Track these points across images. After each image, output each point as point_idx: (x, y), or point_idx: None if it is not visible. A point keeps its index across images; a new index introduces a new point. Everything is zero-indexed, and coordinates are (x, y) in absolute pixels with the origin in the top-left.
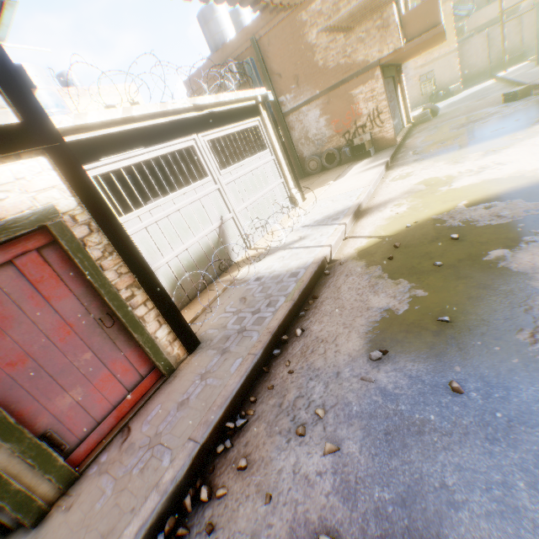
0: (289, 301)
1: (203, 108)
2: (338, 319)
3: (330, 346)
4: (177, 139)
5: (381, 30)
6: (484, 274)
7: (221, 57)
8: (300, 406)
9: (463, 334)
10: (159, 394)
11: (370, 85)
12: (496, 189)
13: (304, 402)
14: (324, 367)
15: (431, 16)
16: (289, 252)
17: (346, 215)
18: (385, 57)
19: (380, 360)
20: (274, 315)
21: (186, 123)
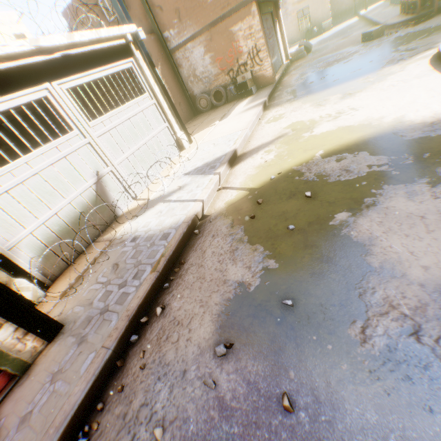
0: (153, 273)
1: (53, 50)
2: (196, 294)
3: (184, 332)
4: (21, 90)
5: None
6: (329, 244)
7: None
8: (142, 419)
9: (303, 324)
10: (8, 401)
11: (247, 22)
12: (348, 138)
13: (147, 412)
14: (174, 362)
15: None
16: (167, 206)
17: (222, 163)
18: None
19: (224, 356)
20: (137, 291)
21: (32, 70)
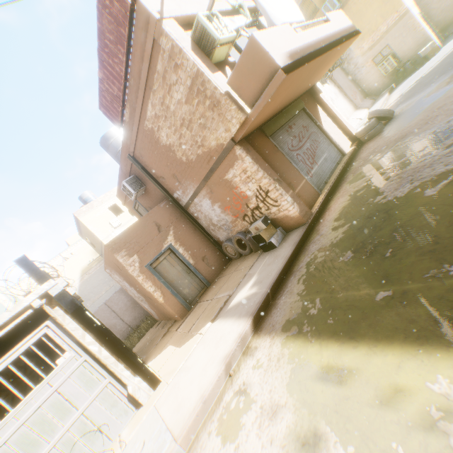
0: None
1: None
2: None
3: None
4: None
5: (215, 108)
6: None
7: (123, 173)
8: None
9: None
10: None
11: (238, 166)
12: None
13: None
14: None
15: (261, 64)
16: None
17: None
18: (236, 132)
19: None
20: None
21: None
